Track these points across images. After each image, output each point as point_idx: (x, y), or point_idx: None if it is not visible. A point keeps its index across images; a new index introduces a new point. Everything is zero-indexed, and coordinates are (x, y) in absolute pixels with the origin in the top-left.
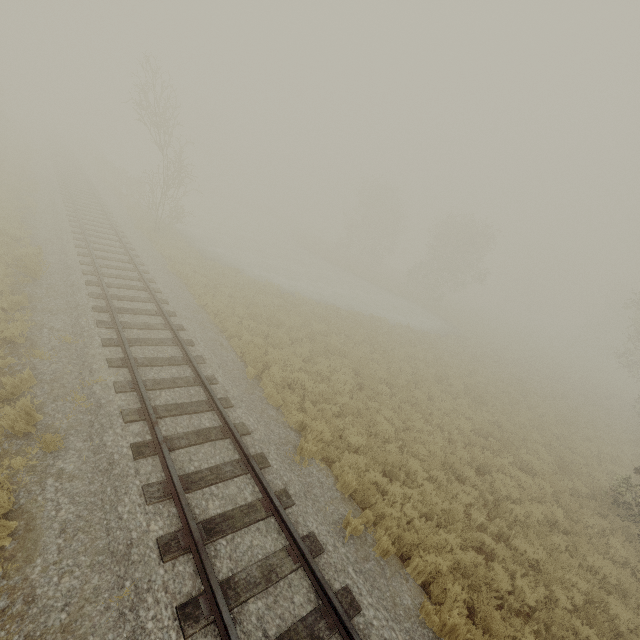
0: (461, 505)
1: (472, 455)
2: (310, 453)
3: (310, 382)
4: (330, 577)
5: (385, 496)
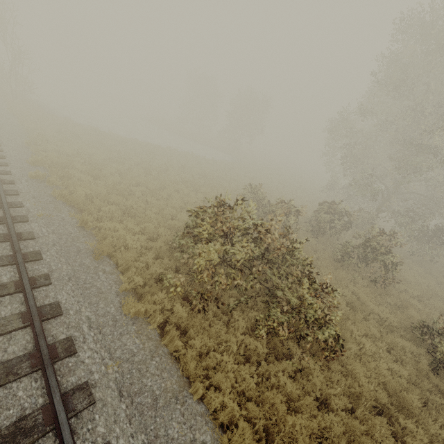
0: (123, 185)
1: (163, 183)
2: (39, 162)
3: (70, 151)
4: (8, 178)
5: (83, 182)
